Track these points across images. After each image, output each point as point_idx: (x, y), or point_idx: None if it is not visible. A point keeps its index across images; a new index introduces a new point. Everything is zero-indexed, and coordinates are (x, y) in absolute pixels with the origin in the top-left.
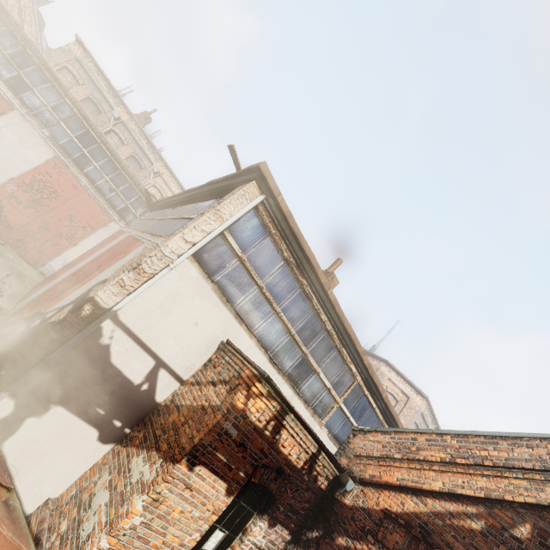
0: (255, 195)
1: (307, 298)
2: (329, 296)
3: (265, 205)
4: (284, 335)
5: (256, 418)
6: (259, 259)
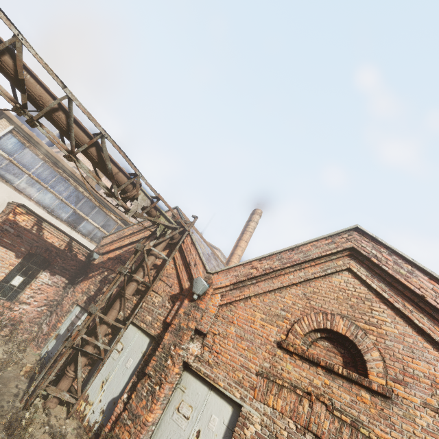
0: (7, 126)
1: (66, 180)
2: (77, 177)
3: (17, 131)
4: (55, 200)
5: (24, 224)
6: (24, 159)
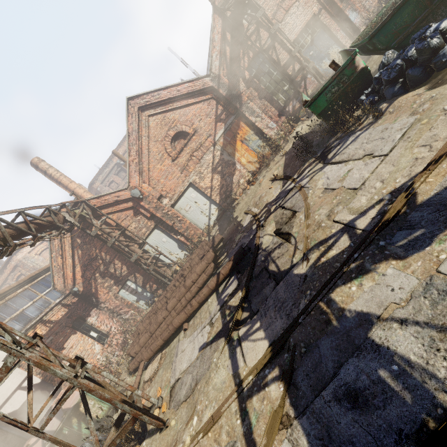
0: None
1: None
2: None
3: None
4: None
5: (45, 331)
6: None
